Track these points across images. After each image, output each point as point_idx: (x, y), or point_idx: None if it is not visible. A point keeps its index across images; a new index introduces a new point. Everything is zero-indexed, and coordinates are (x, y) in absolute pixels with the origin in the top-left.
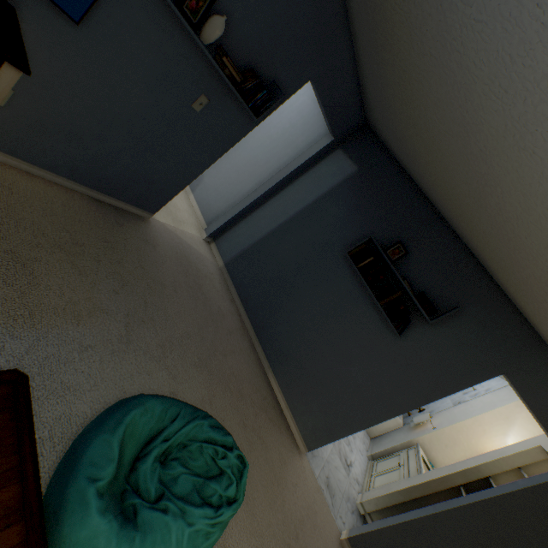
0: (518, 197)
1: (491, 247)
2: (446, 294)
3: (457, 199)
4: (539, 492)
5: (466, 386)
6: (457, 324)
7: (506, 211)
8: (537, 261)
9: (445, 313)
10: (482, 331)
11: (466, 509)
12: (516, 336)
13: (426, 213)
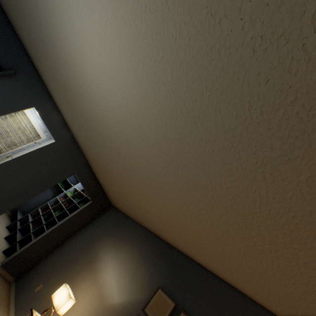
0: (27, 7)
1: (29, 43)
2: (10, 66)
3: (13, 8)
4: (43, 150)
5: (17, 111)
6: (15, 82)
7: (27, 17)
8: (39, 47)
9: (6, 71)
10: (27, 88)
11: (12, 161)
12: (42, 92)
13: (2, 17)
